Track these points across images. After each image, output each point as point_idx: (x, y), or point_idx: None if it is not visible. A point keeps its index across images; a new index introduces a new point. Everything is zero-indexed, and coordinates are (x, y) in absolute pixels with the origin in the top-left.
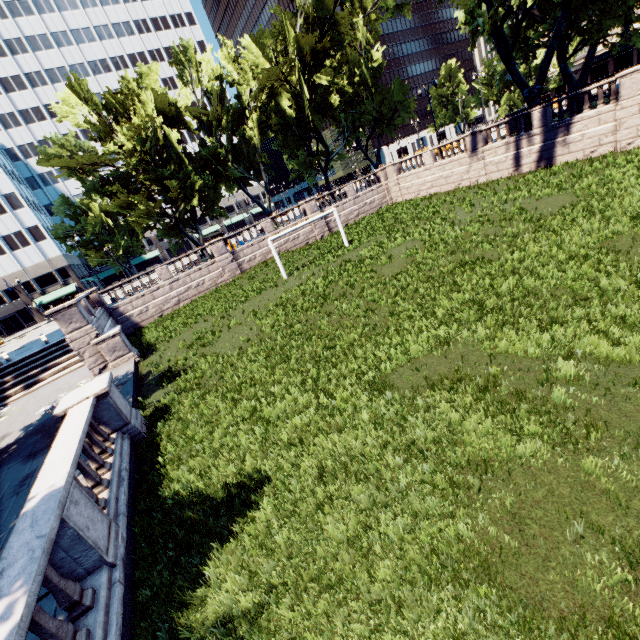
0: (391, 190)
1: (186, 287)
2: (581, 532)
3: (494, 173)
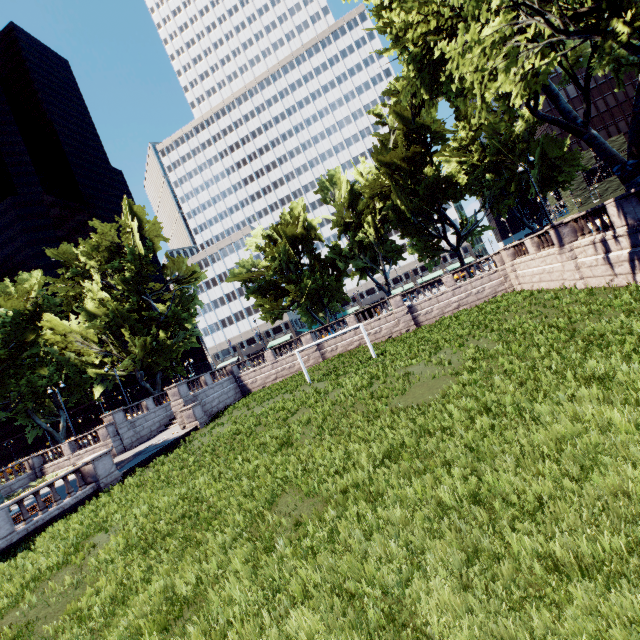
0: (509, 276)
1: (282, 368)
2: None
3: (591, 278)
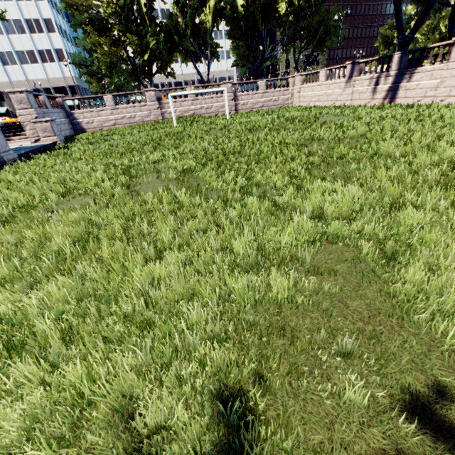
0: (294, 95)
1: (122, 116)
2: (56, 208)
3: (356, 100)
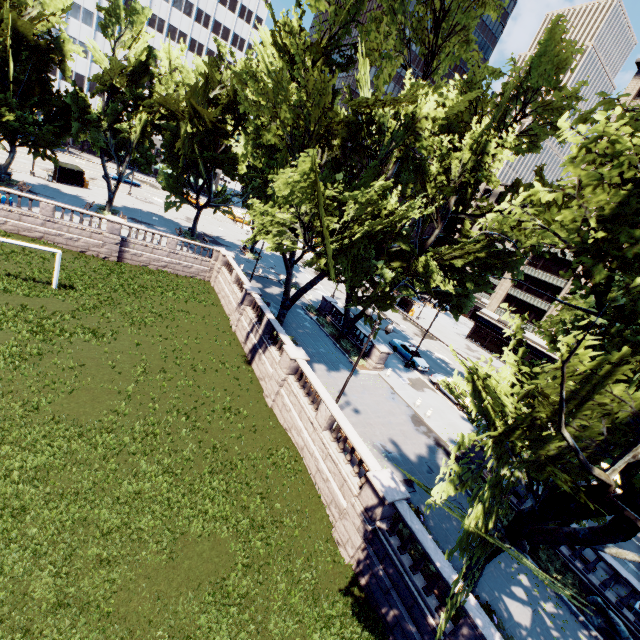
0: (214, 271)
1: None
2: None
3: (239, 331)
